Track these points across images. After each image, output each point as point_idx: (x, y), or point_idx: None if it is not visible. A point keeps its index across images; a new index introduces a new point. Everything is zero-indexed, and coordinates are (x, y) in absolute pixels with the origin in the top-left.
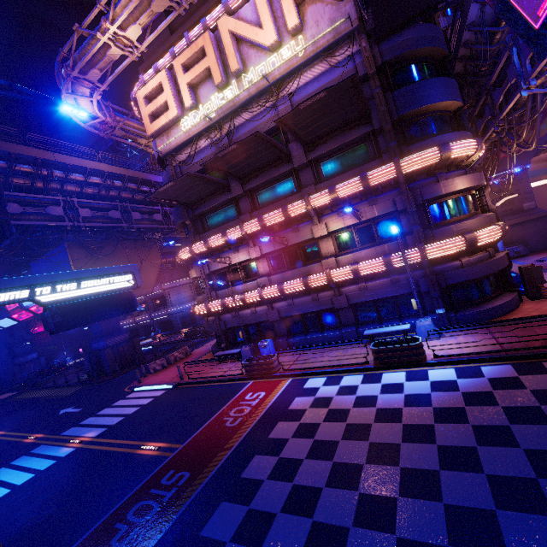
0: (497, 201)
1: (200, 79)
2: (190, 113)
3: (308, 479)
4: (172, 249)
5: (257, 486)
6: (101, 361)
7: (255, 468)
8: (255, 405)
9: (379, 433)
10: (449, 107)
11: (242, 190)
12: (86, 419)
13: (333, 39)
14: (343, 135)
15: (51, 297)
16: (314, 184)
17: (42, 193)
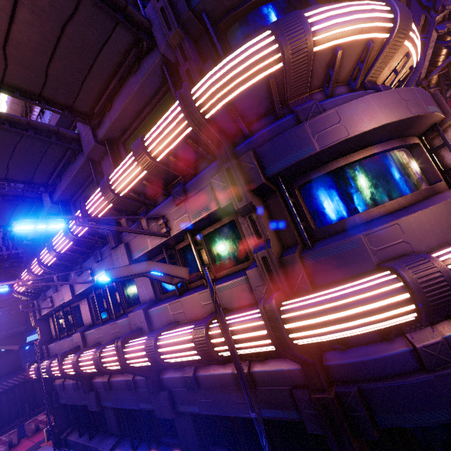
0: None
1: None
2: None
3: None
4: None
5: None
6: None
7: None
8: None
9: None
10: None
11: (50, 201)
12: None
13: None
14: (127, 84)
15: None
16: None
17: None
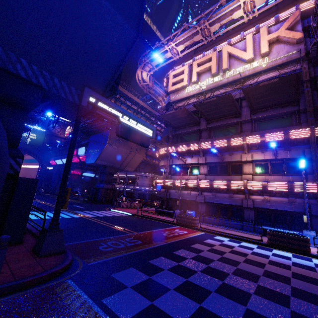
0: None
1: (204, 71)
2: (192, 85)
3: (218, 267)
4: (151, 154)
5: (184, 259)
6: (97, 193)
7: (182, 253)
8: (181, 234)
9: (272, 268)
10: None
11: (206, 126)
12: (86, 211)
13: (286, 61)
14: (277, 109)
15: (123, 120)
16: (251, 131)
17: None
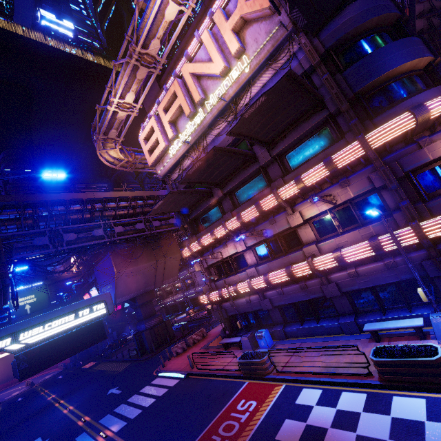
0: None
1: (177, 115)
2: (174, 142)
3: None
4: None
5: None
6: (143, 340)
7: None
8: (243, 422)
9: None
10: (415, 66)
11: (221, 193)
12: (119, 405)
13: (272, 48)
14: (300, 126)
15: (20, 344)
16: (282, 176)
17: (90, 221)
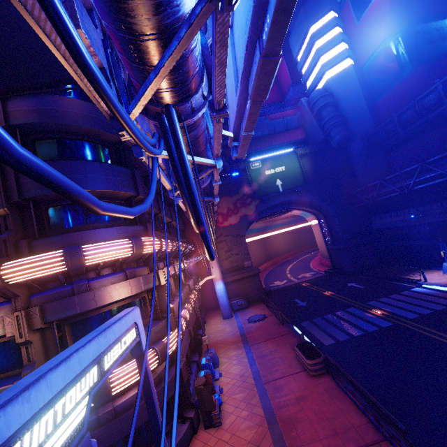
0: (228, 258)
1: None
2: None
3: None
4: None
5: None
6: None
7: None
8: None
9: None
10: (112, 195)
11: None
12: None
13: None
14: None
15: None
16: None
17: None
